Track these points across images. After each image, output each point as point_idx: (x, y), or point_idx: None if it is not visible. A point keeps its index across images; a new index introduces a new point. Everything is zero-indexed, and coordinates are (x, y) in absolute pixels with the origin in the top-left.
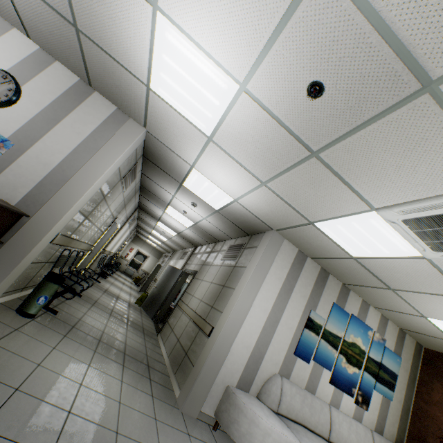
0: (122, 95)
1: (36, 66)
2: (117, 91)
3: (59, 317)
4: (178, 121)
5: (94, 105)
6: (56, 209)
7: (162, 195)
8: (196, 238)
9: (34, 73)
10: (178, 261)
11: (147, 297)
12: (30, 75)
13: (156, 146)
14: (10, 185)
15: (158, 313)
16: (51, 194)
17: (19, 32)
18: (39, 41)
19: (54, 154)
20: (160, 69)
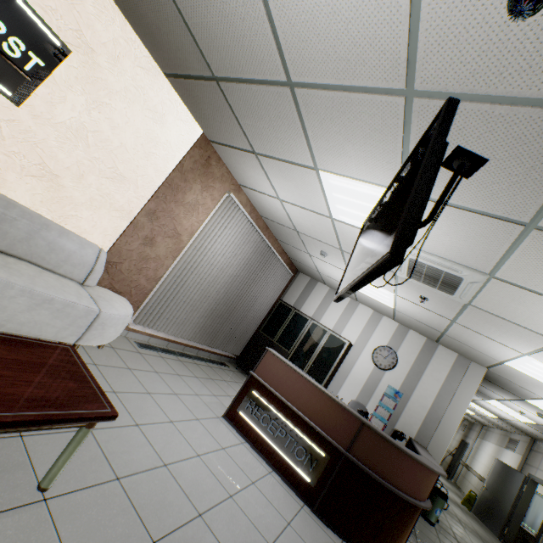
0: (468, 354)
1: (400, 336)
2: (463, 352)
3: (441, 525)
4: (531, 380)
5: (441, 355)
6: (439, 442)
7: (486, 392)
8: (535, 432)
9: (400, 342)
10: (504, 451)
11: (475, 500)
12: (398, 344)
13: (495, 376)
14: (407, 423)
15: (504, 532)
16: (432, 429)
17: (386, 317)
18: (401, 323)
19: (426, 398)
20: (520, 364)
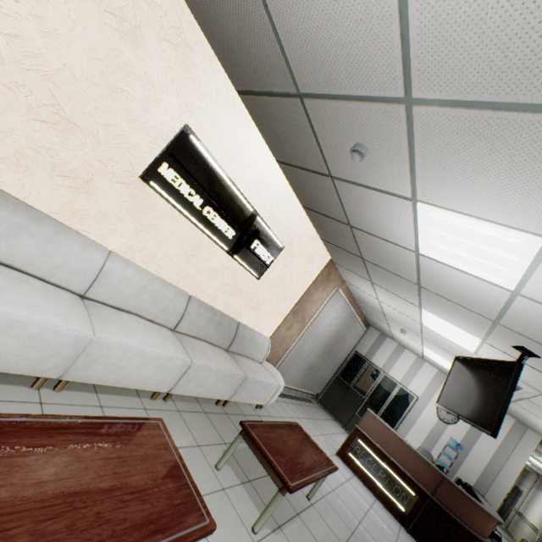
0: (525, 423)
1: None
2: (520, 420)
3: None
4: None
5: None
6: (495, 493)
7: (541, 451)
8: None
9: None
10: None
11: None
12: None
13: None
14: (467, 472)
15: None
16: (489, 481)
17: None
18: None
19: (484, 453)
20: None
